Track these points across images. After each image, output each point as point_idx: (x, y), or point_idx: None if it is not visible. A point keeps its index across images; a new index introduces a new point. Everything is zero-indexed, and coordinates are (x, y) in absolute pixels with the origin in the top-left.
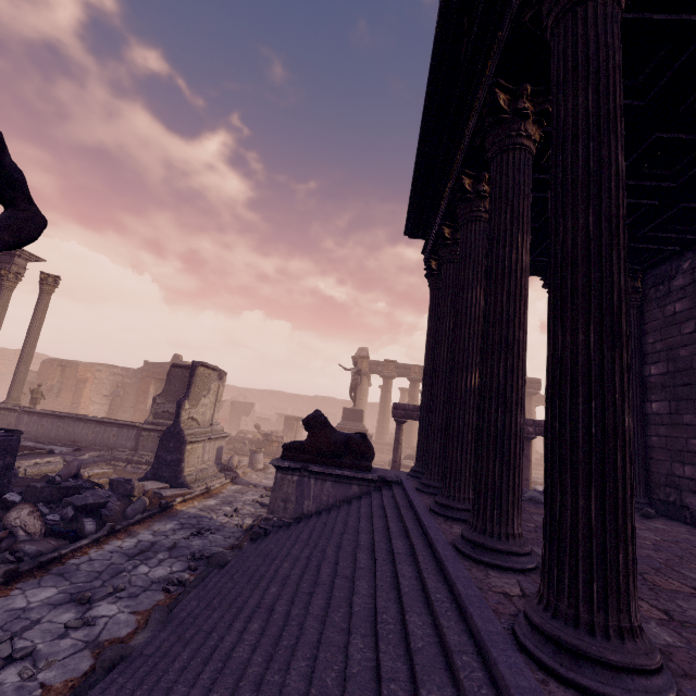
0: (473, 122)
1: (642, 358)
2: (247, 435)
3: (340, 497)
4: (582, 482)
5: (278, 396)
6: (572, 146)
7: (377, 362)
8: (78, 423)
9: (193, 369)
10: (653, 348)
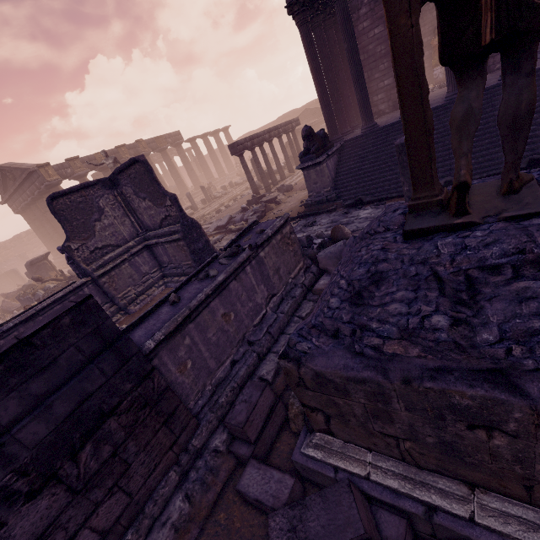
0: None
1: None
2: (48, 287)
3: (335, 163)
4: None
5: None
6: None
7: (62, 165)
8: None
9: (146, 164)
10: None
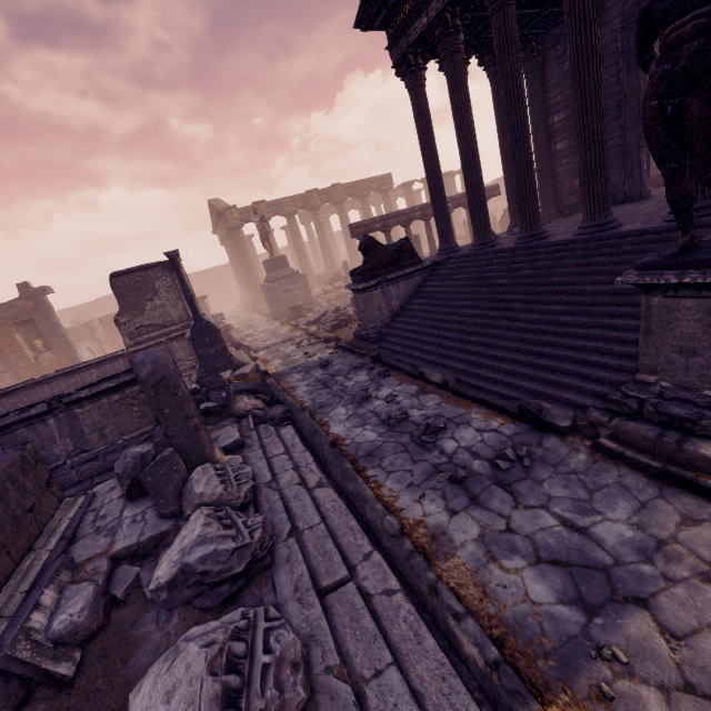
0: None
1: (546, 112)
2: None
3: (412, 289)
4: None
5: None
6: None
7: (247, 208)
8: (39, 388)
9: (173, 261)
10: (554, 102)
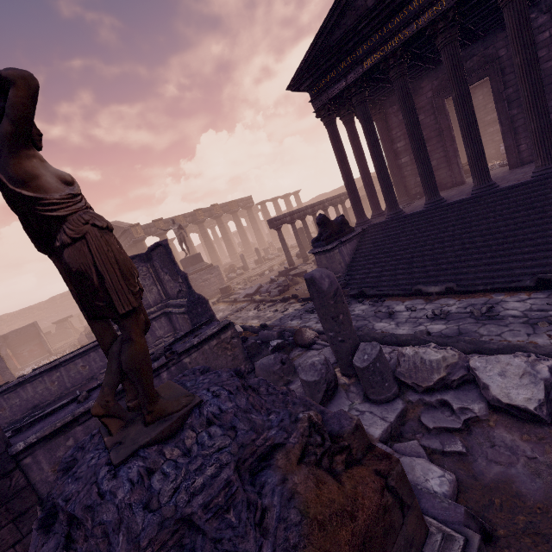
0: (426, 21)
1: (391, 142)
2: None
3: (353, 248)
4: (550, 135)
5: (4, 321)
6: (531, 48)
7: (148, 225)
8: (21, 389)
9: (166, 247)
10: (396, 136)
